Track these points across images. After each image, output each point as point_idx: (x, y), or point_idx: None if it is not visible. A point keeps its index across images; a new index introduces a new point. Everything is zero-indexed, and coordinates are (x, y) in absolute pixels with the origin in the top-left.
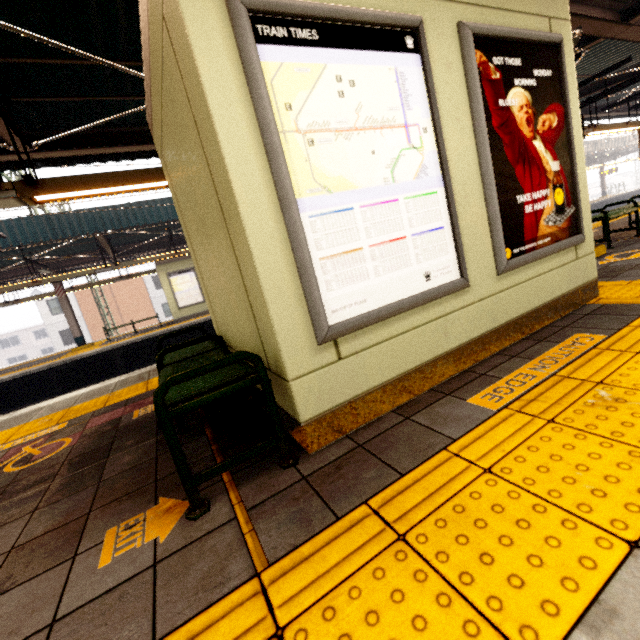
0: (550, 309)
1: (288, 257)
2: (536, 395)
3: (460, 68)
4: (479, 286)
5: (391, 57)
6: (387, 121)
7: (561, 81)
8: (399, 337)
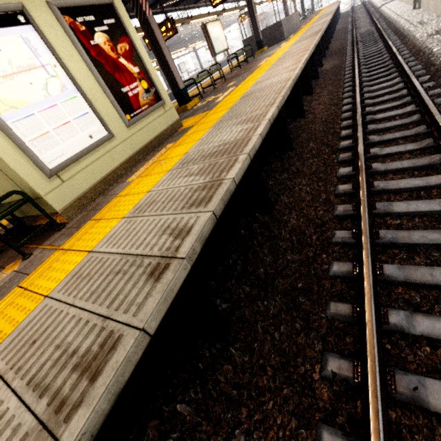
0: (161, 137)
1: (11, 144)
2: (146, 170)
3: (60, 27)
4: (120, 135)
5: (15, 30)
6: (30, 66)
7: (122, 24)
8: (89, 166)
